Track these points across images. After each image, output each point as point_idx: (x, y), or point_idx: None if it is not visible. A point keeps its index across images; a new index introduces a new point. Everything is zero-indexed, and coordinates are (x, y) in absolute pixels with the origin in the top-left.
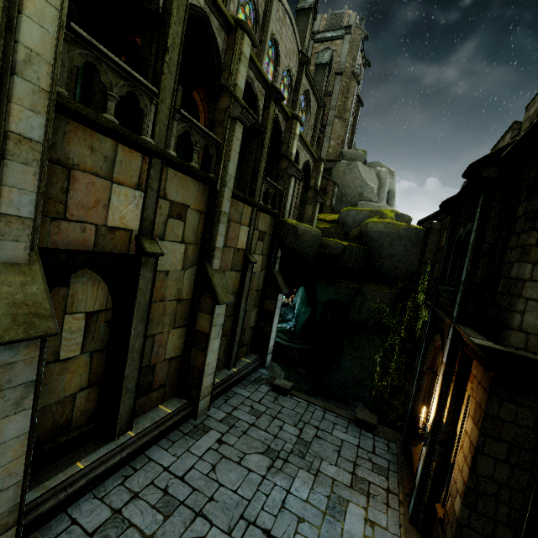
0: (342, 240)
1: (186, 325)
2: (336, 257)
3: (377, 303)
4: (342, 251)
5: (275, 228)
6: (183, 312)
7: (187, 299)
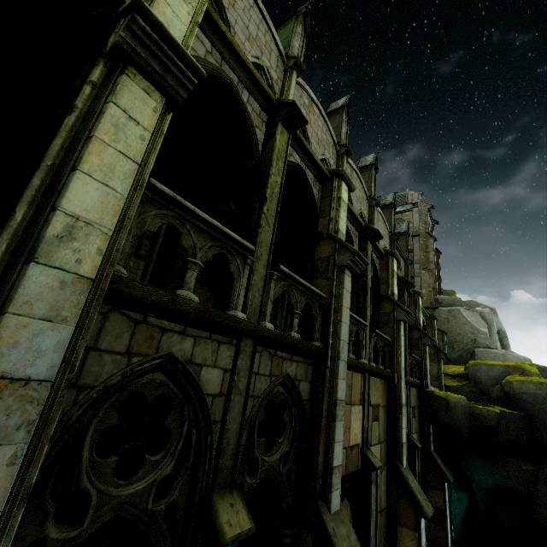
0: (487, 404)
1: (385, 543)
2: (491, 428)
3: None
4: (497, 421)
5: (420, 399)
6: (383, 525)
7: (384, 508)
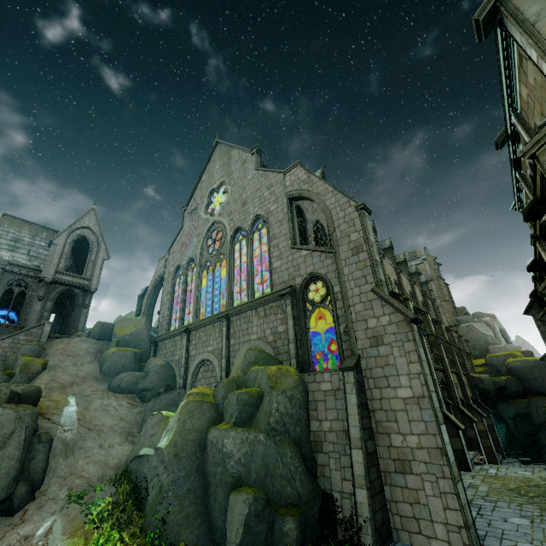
0: (500, 376)
1: None
2: (504, 387)
3: (545, 407)
4: (506, 383)
5: (468, 380)
6: None
7: None
